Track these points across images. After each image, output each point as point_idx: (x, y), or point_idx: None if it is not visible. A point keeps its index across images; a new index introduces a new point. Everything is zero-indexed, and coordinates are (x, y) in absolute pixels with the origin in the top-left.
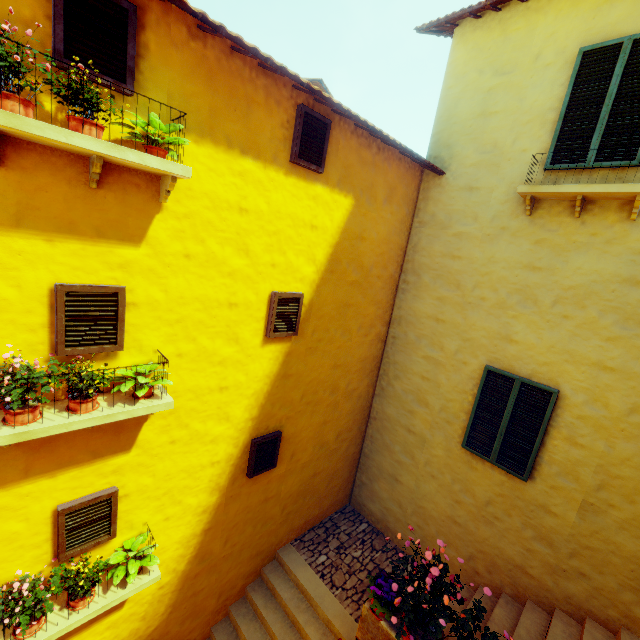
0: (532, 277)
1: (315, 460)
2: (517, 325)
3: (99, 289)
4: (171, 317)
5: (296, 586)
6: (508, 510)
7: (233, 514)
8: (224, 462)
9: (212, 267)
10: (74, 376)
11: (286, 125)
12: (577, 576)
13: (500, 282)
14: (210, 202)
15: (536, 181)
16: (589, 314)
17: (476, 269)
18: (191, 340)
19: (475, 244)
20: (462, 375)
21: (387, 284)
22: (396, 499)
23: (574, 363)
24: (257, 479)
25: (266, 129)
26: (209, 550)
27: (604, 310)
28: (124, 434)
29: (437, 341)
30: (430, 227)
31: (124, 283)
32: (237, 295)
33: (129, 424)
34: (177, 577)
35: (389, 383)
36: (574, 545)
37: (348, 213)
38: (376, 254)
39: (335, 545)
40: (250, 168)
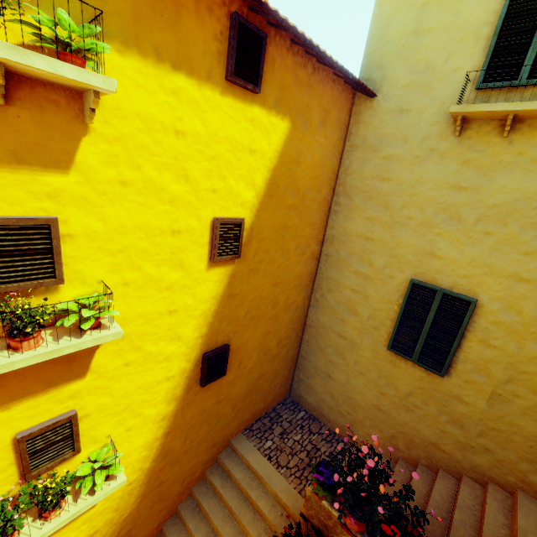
0: (458, 197)
1: (260, 365)
2: (441, 242)
3: (26, 221)
4: (112, 247)
5: (248, 468)
6: (426, 400)
7: (190, 417)
8: (178, 376)
9: (151, 194)
10: (10, 314)
11: (219, 37)
12: (483, 451)
13: (427, 202)
14: (143, 123)
15: (467, 101)
16: (510, 230)
17: (404, 190)
18: (136, 269)
19: (404, 166)
20: (389, 288)
21: (321, 206)
22: (329, 392)
23: (492, 275)
24: (209, 386)
25: (198, 40)
26: (170, 448)
27: (524, 226)
28: (77, 362)
29: (366, 258)
30: (361, 150)
31: (55, 214)
32: (179, 222)
33: (81, 353)
34: (143, 474)
35: (323, 296)
36: (482, 427)
37: (285, 137)
38: (311, 178)
39: (279, 431)
40: (183, 86)
